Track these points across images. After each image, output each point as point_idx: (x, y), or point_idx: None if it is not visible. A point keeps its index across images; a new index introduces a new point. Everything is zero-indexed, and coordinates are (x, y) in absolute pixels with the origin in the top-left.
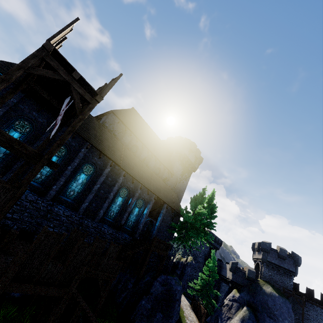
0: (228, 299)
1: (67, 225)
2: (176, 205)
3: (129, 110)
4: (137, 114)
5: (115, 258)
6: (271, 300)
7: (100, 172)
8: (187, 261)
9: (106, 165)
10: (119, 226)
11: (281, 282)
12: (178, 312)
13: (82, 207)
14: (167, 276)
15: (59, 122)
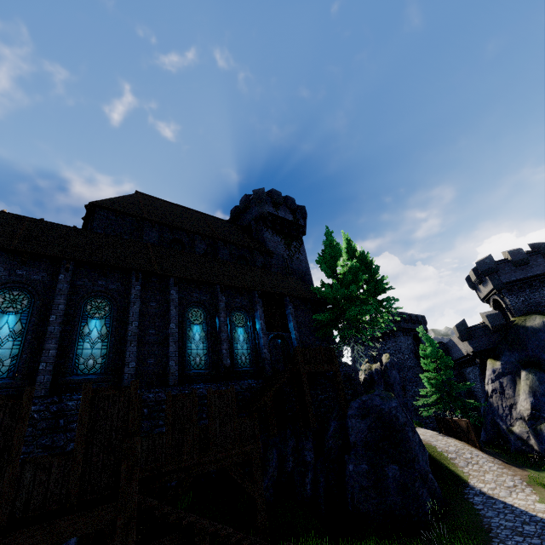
0: (489, 381)
1: None
2: (307, 292)
3: (131, 196)
4: (150, 198)
5: (234, 414)
6: None
7: (126, 302)
8: (384, 362)
9: (129, 285)
10: (225, 371)
11: None
12: (421, 444)
13: (126, 375)
14: (362, 398)
15: None
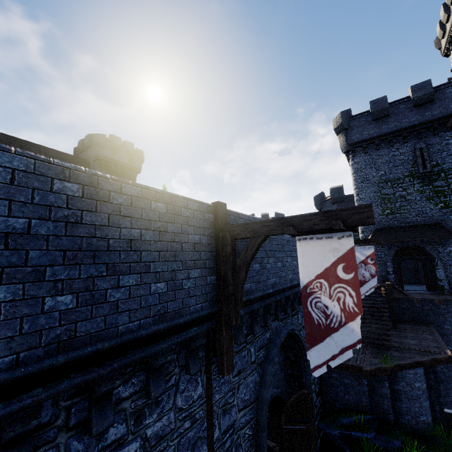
0: None
1: None
2: None
3: None
4: None
5: None
6: None
7: None
8: None
9: None
10: None
11: None
12: None
13: None
14: None
15: None
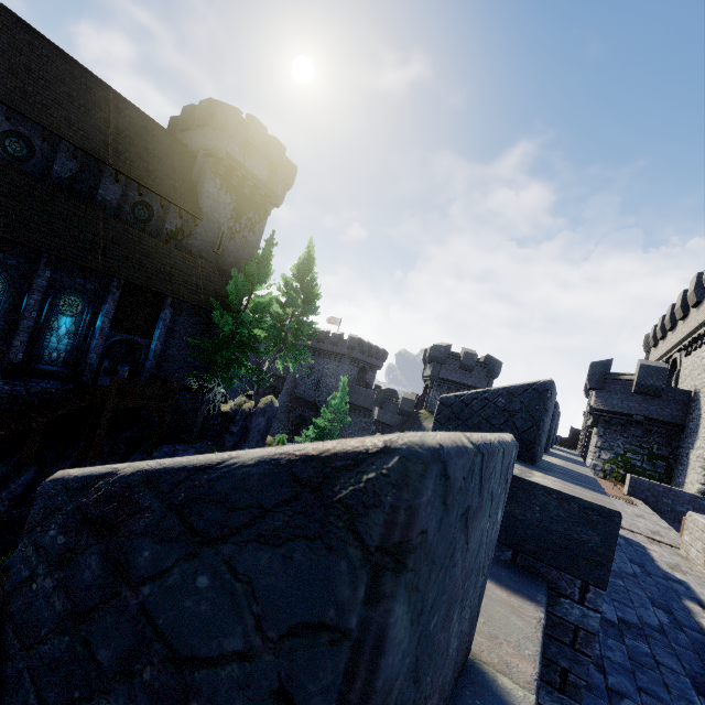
0: None
1: None
2: (214, 296)
3: None
4: (6, 14)
5: None
6: None
7: None
8: (258, 406)
9: None
10: (8, 367)
11: None
12: None
13: None
14: (176, 446)
15: None
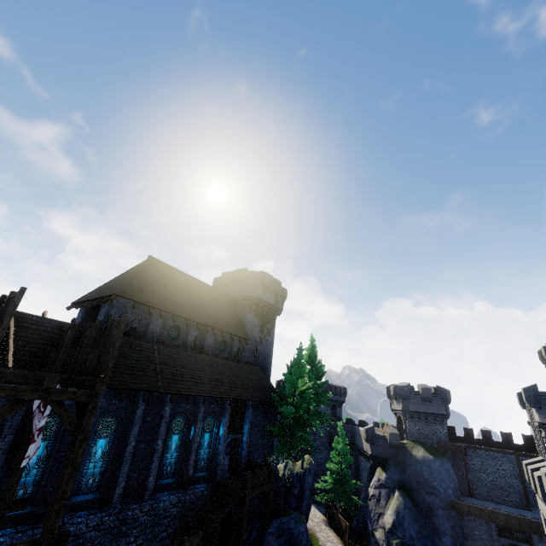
0: (373, 486)
1: (101, 540)
2: (266, 390)
3: (146, 267)
4: (161, 264)
5: None
6: (426, 467)
7: (129, 418)
8: (304, 467)
9: (135, 401)
10: (187, 481)
11: (433, 434)
12: None
13: (116, 495)
14: (282, 520)
15: (39, 437)
